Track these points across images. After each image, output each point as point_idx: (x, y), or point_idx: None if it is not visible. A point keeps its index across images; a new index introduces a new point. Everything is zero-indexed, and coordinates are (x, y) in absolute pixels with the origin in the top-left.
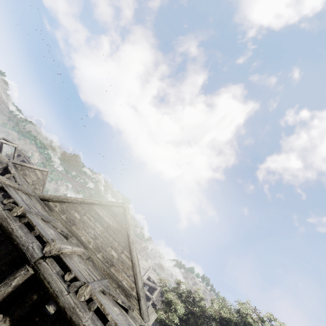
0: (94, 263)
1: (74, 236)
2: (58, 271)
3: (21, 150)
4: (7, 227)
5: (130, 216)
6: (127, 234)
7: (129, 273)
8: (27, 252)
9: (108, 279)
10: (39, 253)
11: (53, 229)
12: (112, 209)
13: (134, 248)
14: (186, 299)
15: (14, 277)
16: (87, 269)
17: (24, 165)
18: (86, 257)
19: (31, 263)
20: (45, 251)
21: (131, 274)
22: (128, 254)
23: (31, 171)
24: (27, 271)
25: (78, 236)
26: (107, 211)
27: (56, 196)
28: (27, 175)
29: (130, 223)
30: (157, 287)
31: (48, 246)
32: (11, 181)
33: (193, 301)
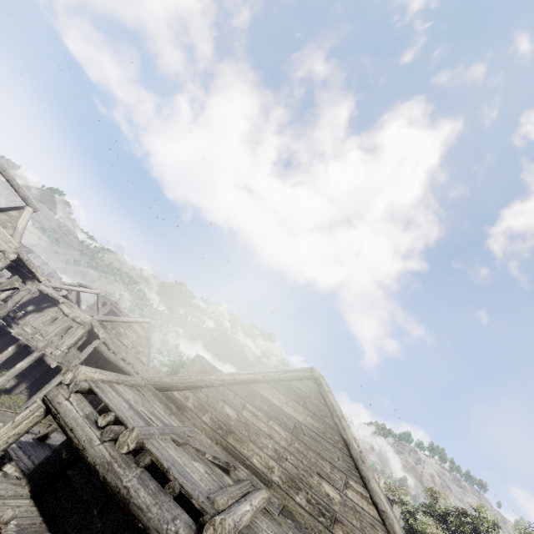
0: (296, 519)
1: (236, 459)
2: None
3: (105, 294)
4: (117, 485)
5: (333, 396)
6: (341, 440)
7: None
8: None
9: None
10: None
11: (199, 459)
12: (293, 386)
13: (369, 471)
14: (457, 529)
15: None
16: None
17: (114, 320)
18: (278, 510)
19: None
20: None
21: None
22: (360, 488)
23: (126, 328)
24: None
25: (245, 458)
26: (283, 392)
27: (182, 379)
28: (122, 335)
29: (340, 412)
30: None
31: (210, 528)
32: (103, 371)
33: (475, 532)
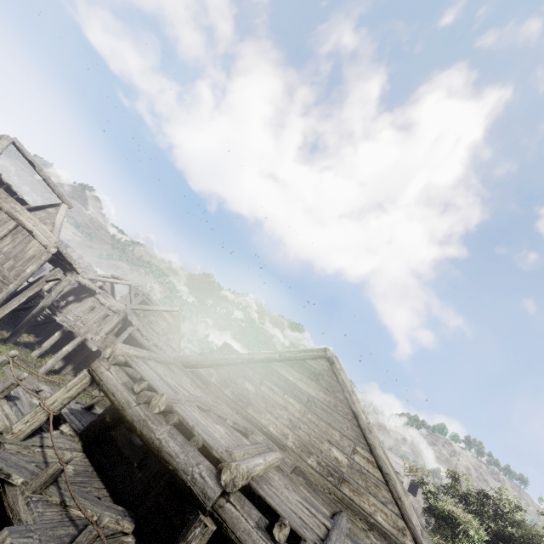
0: (307, 477)
1: (255, 427)
2: (258, 521)
3: (137, 286)
4: (151, 437)
5: (345, 373)
6: (351, 412)
7: (383, 496)
8: (195, 486)
9: (343, 511)
10: (216, 486)
11: (221, 423)
12: (307, 364)
13: (376, 440)
14: (478, 509)
15: (186, 543)
16: (304, 502)
17: (146, 309)
18: (290, 469)
19: (208, 510)
20: (225, 483)
21: (389, 499)
22: (366, 454)
23: (157, 316)
24: (205, 528)
25: (262, 426)
26: (298, 370)
27: (206, 358)
28: (153, 323)
29: (350, 388)
30: (401, 478)
31: (227, 471)
32: (136, 348)
33: (496, 513)
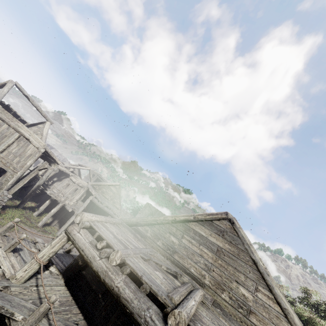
0: (223, 309)
1: (180, 269)
2: None
3: (93, 170)
4: (111, 285)
5: (243, 230)
6: (251, 259)
7: None
8: None
9: None
10: None
11: (158, 269)
12: (214, 224)
13: (273, 281)
14: (325, 314)
15: None
16: None
17: (100, 184)
18: (211, 303)
19: None
20: None
21: None
22: (267, 292)
23: (106, 188)
24: None
25: (186, 268)
26: (208, 228)
27: (143, 219)
28: (104, 192)
29: (248, 241)
30: None
31: (172, 317)
32: (97, 215)
33: None
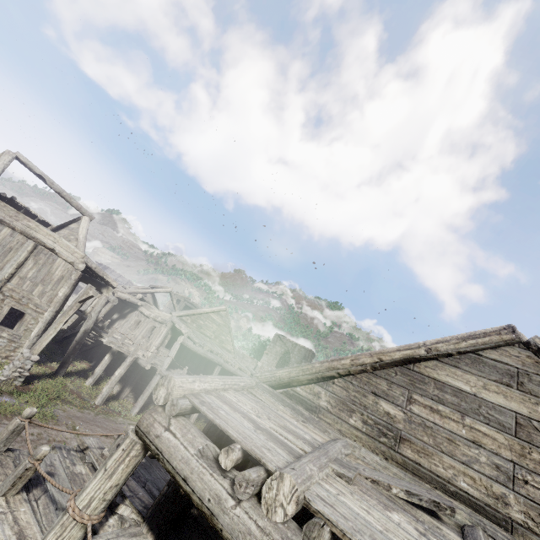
0: None
1: (428, 483)
2: None
3: (177, 292)
4: None
5: None
6: None
7: None
8: None
9: None
10: None
11: (389, 502)
12: (486, 358)
13: None
14: None
15: None
16: None
17: (192, 313)
18: None
19: None
20: None
21: None
22: None
23: (205, 319)
24: None
25: (443, 481)
26: (472, 370)
27: (303, 370)
28: (202, 327)
29: None
30: None
31: None
32: (203, 378)
33: None
